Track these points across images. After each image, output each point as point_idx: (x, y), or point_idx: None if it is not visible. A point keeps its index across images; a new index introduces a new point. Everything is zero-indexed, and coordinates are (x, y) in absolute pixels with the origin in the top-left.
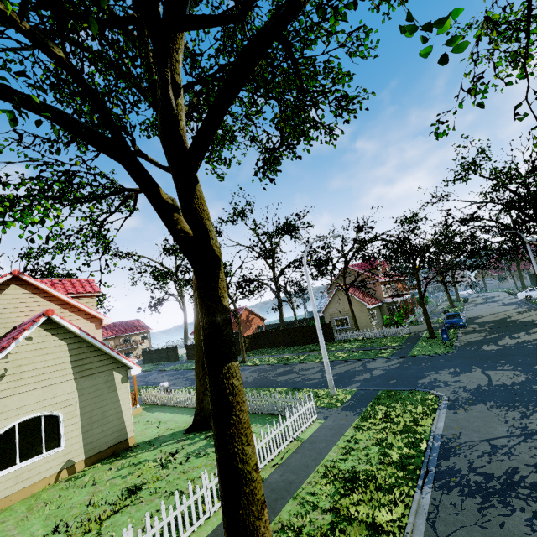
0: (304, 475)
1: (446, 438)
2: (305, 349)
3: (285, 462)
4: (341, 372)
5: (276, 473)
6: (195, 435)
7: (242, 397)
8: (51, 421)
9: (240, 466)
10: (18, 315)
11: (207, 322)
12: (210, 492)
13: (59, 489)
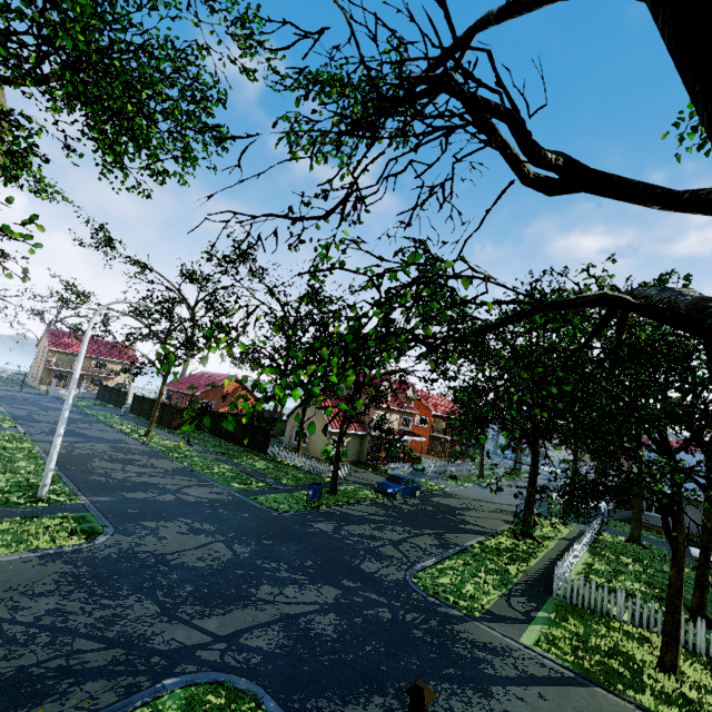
0: None
1: None
2: (224, 449)
3: None
4: (147, 483)
5: None
6: None
7: None
8: None
9: None
10: None
11: None
12: None
13: None
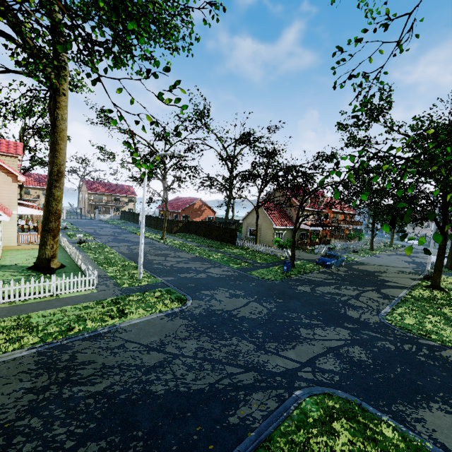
0: (9, 315)
1: (116, 330)
2: (209, 244)
3: (21, 305)
4: (185, 267)
5: (3, 308)
6: (27, 272)
7: None
8: None
9: None
10: None
11: None
12: None
13: None
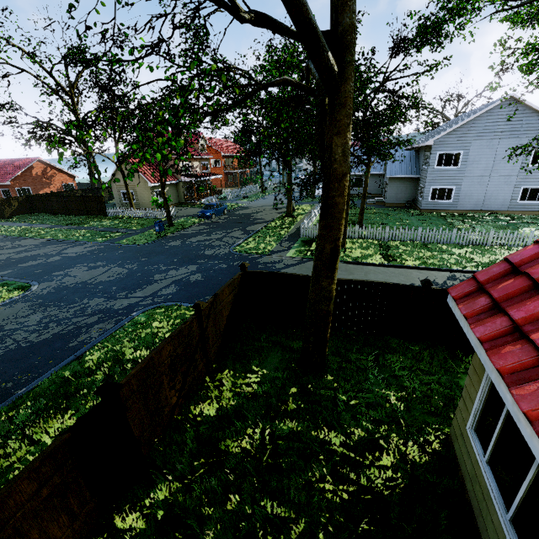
0: None
1: None
2: (70, 221)
3: None
4: (29, 256)
5: None
6: None
7: None
8: None
9: None
10: None
11: None
12: None
13: None
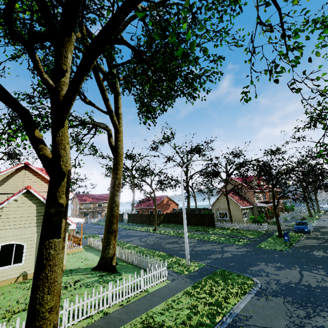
0: (132, 317)
1: (238, 317)
2: (194, 229)
3: (128, 305)
4: (204, 250)
5: (118, 311)
6: (95, 272)
7: (55, 262)
8: (19, 247)
9: (38, 306)
10: (24, 186)
11: (45, 211)
12: (68, 313)
13: (13, 287)
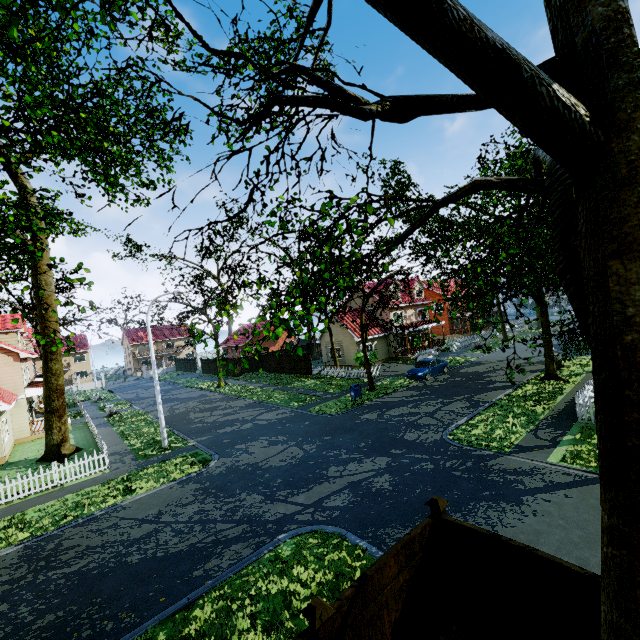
0: (4, 516)
1: (115, 509)
2: (279, 380)
3: (19, 503)
4: (230, 420)
5: None
6: (35, 465)
7: None
8: None
9: None
10: None
11: None
12: None
13: None
